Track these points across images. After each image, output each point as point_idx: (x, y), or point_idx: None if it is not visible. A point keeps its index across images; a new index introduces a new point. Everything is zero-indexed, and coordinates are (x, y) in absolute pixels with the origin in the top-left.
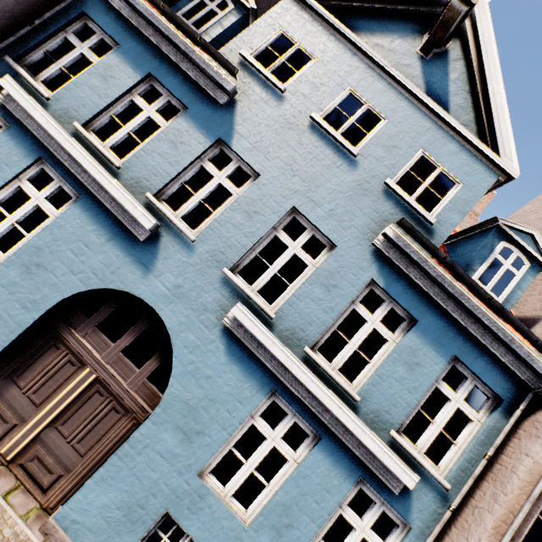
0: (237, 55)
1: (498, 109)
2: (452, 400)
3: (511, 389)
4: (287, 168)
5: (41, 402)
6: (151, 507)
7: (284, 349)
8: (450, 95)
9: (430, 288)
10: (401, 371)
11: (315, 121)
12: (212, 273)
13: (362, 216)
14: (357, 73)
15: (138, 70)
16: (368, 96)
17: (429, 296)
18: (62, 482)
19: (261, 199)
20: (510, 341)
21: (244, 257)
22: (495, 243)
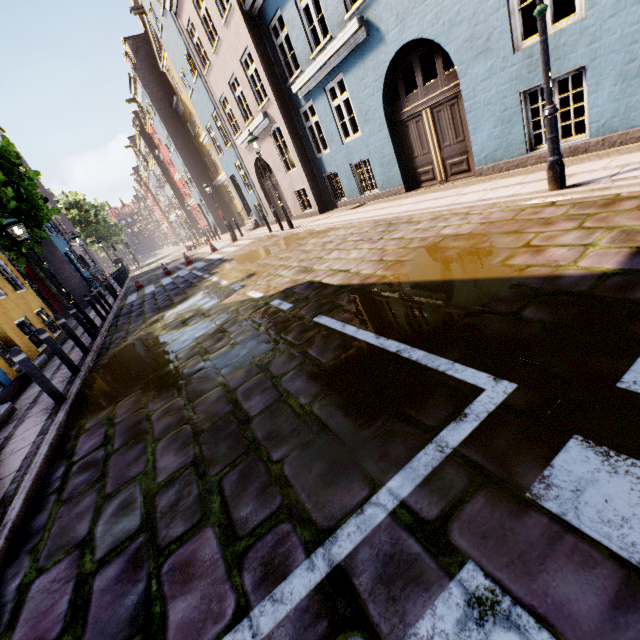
0: None
1: None
2: None
3: None
4: None
5: (428, 150)
6: (509, 104)
7: None
8: None
9: None
10: None
11: None
12: None
13: None
14: None
15: None
16: None
17: None
18: (470, 159)
19: None
20: None
21: None
22: None
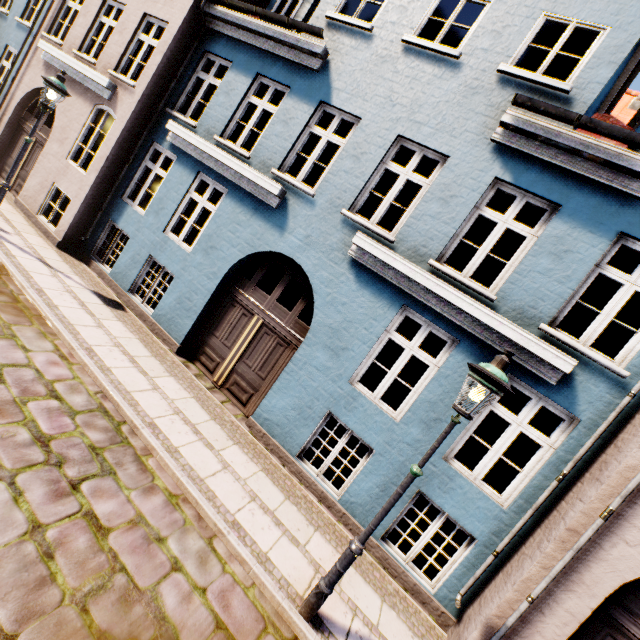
0: (323, 19)
1: None
2: (625, 284)
3: None
4: (386, 102)
5: (231, 345)
6: (316, 408)
7: (405, 262)
8: None
9: (573, 164)
10: (546, 263)
11: (407, 43)
12: (333, 218)
13: (474, 117)
14: None
15: (249, 75)
16: None
17: (575, 175)
18: (254, 398)
19: (365, 140)
20: None
21: (359, 197)
22: None
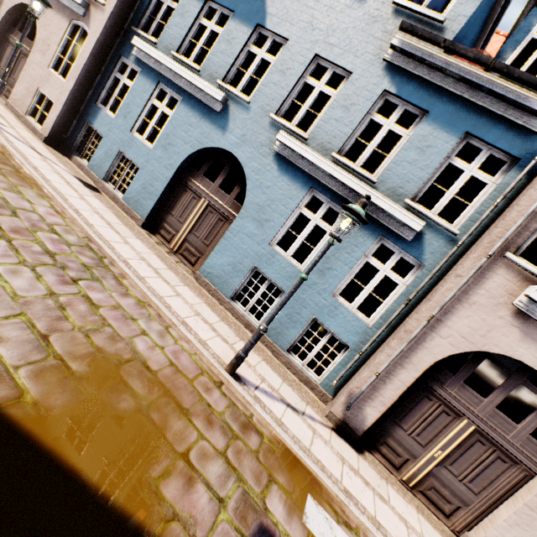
0: None
1: None
2: (465, 170)
3: (529, 148)
4: (308, 26)
5: (184, 221)
6: (245, 264)
7: (314, 154)
8: None
9: (439, 79)
10: (413, 155)
11: None
12: (263, 121)
13: (373, 41)
14: None
15: None
16: None
17: (440, 88)
18: (200, 260)
19: (290, 58)
20: (522, 100)
21: (283, 105)
22: (534, 23)
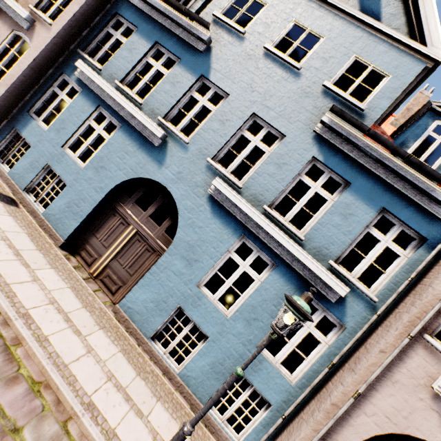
0: (211, 16)
1: (426, 8)
2: (382, 241)
3: (435, 231)
4: (248, 87)
5: (108, 246)
6: (170, 302)
7: (247, 205)
8: (382, 7)
9: (361, 158)
10: (337, 220)
11: (267, 50)
12: (200, 162)
13: (305, 112)
14: (300, 7)
15: (149, 41)
16: (309, 22)
17: (361, 165)
18: (122, 289)
19: (230, 111)
20: (431, 191)
21: (221, 151)
22: (429, 123)
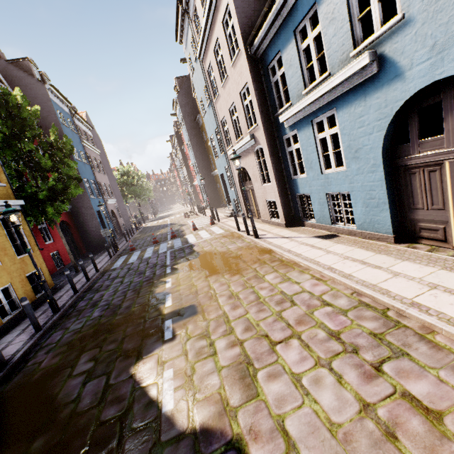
0: None
1: None
2: None
3: None
4: None
5: (443, 206)
6: None
7: None
8: None
9: None
10: None
11: None
12: None
13: None
14: None
15: (290, 41)
16: None
17: None
18: None
19: None
20: None
21: None
22: None
